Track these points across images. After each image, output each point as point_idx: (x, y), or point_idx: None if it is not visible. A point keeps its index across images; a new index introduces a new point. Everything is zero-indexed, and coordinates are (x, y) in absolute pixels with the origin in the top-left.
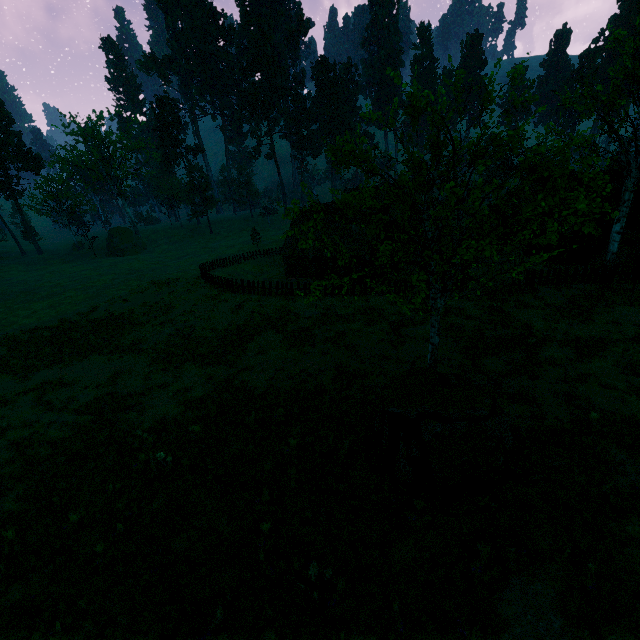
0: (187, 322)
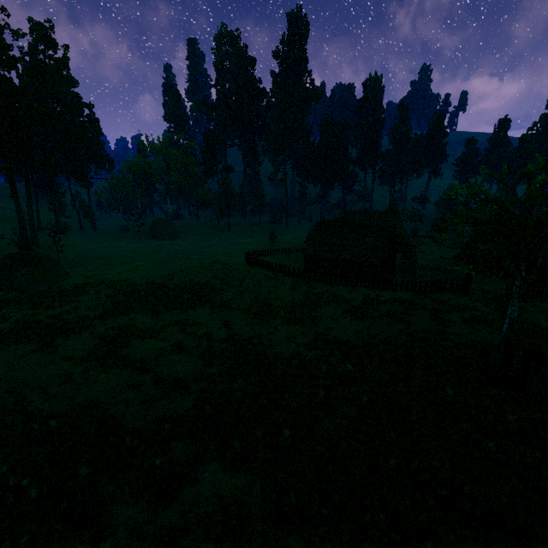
0: (261, 292)
